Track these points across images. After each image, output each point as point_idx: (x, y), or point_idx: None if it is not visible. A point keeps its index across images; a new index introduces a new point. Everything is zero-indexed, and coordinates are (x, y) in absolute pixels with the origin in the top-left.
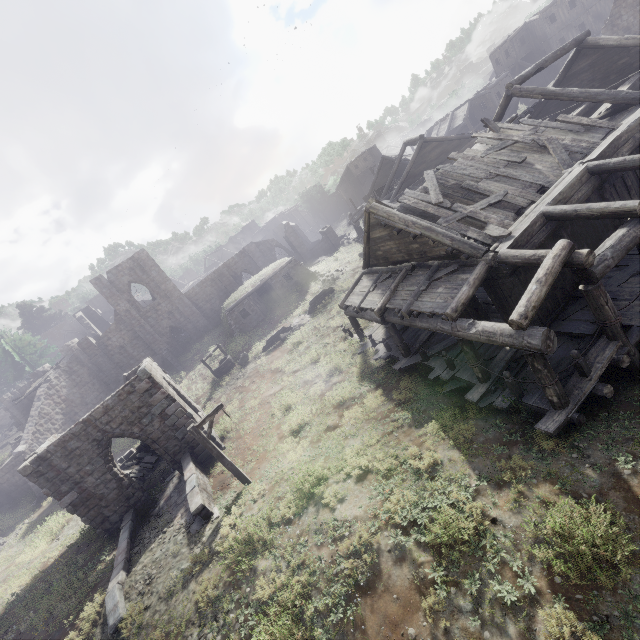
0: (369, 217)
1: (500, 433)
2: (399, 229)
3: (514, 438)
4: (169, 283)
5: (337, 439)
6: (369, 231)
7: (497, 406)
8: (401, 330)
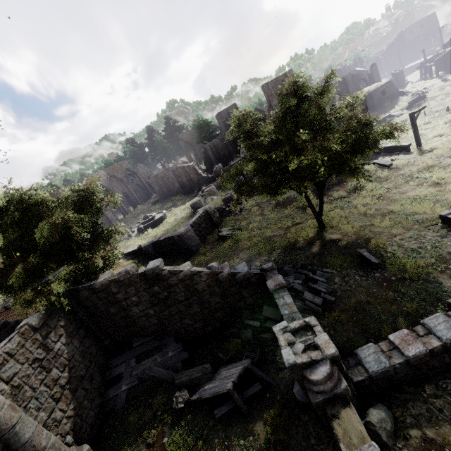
0: None
1: None
2: None
3: None
4: None
5: None
6: None
7: None
8: None
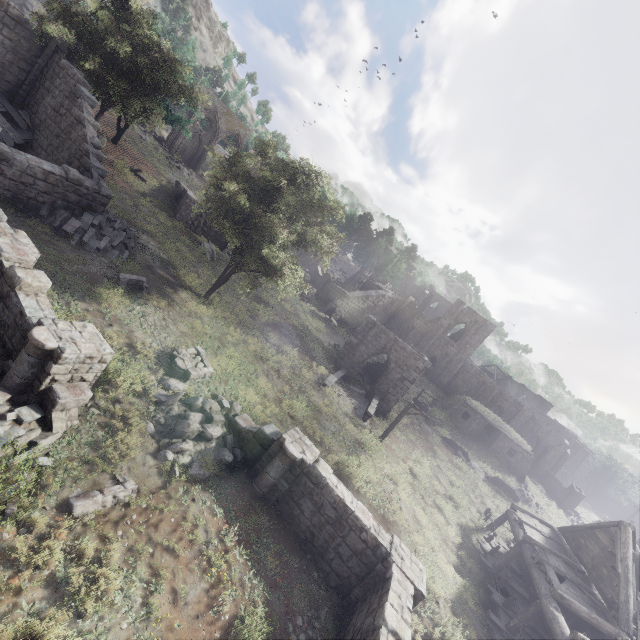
0: (614, 525)
1: (479, 630)
2: (615, 553)
3: (480, 639)
4: (472, 349)
5: (420, 503)
6: (600, 527)
7: (494, 634)
8: (511, 567)
